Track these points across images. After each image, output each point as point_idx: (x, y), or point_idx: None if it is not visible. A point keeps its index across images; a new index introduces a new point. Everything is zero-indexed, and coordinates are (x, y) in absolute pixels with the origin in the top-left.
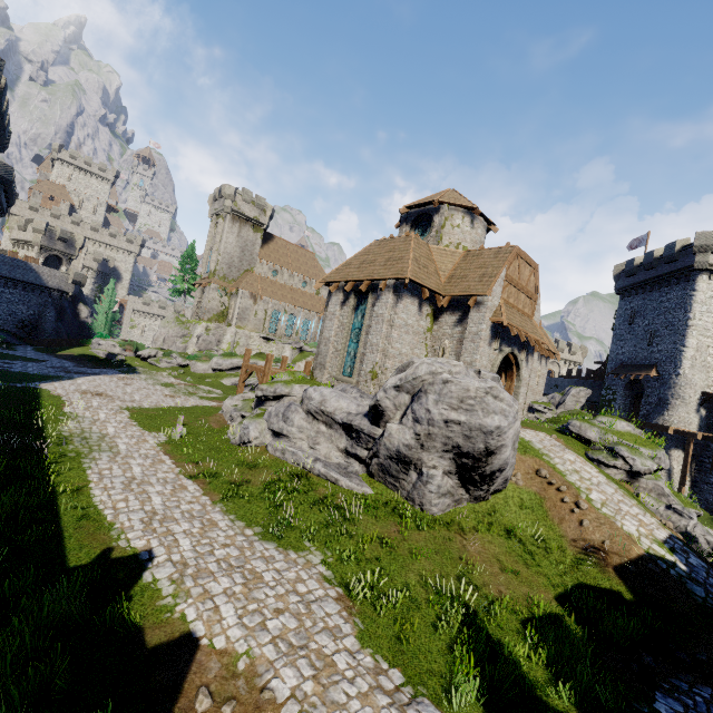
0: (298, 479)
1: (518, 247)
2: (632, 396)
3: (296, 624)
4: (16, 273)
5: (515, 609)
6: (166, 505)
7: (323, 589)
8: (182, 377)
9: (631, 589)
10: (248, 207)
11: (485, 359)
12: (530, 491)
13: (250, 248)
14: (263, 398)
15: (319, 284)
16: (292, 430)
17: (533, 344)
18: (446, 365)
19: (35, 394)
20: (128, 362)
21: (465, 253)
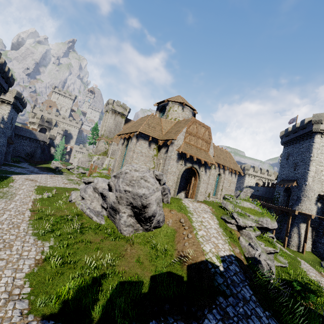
0: (77, 216)
1: (194, 119)
2: (287, 195)
3: (4, 264)
4: (26, 134)
5: (122, 277)
6: (6, 218)
7: (35, 255)
8: (80, 177)
9: (188, 276)
10: (119, 108)
11: (174, 168)
12: (172, 228)
13: (119, 125)
14: (84, 183)
15: (116, 136)
16: (86, 196)
17: (202, 163)
18: (134, 167)
19: (5, 178)
20: (62, 170)
21: (176, 122)
